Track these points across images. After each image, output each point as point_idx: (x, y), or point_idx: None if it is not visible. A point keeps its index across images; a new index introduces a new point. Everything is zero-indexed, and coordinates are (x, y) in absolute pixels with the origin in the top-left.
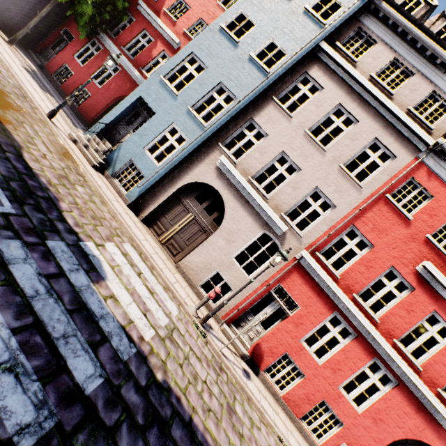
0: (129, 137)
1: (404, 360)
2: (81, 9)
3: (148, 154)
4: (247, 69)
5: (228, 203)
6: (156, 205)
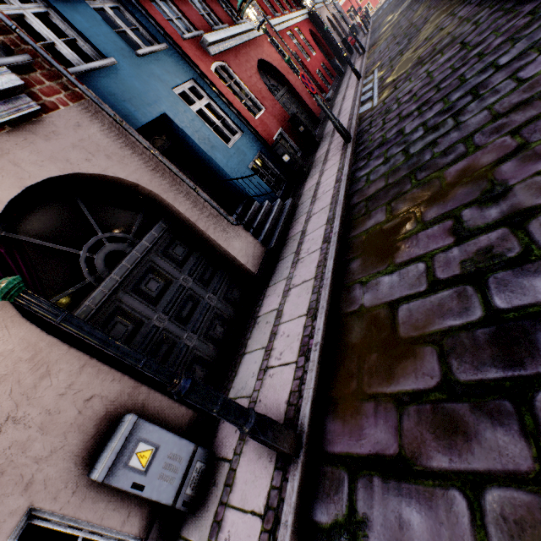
0: None
1: None
2: None
3: None
4: None
5: None
6: None
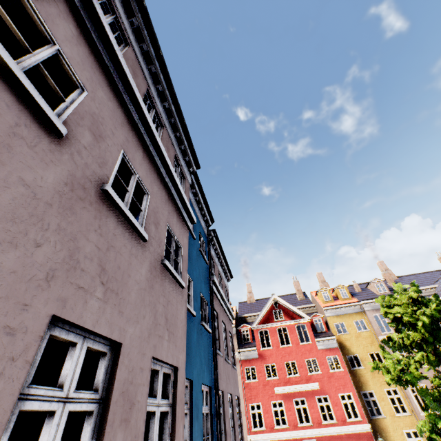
0: None
1: (307, 428)
2: None
3: None
4: None
5: None
6: None
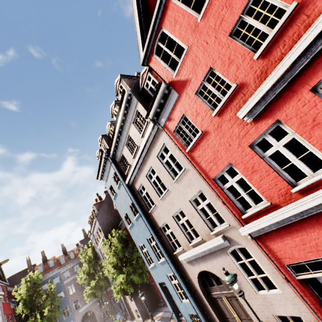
0: (177, 305)
1: None
2: (136, 281)
3: (184, 301)
4: (140, 223)
5: (209, 269)
6: (217, 320)
